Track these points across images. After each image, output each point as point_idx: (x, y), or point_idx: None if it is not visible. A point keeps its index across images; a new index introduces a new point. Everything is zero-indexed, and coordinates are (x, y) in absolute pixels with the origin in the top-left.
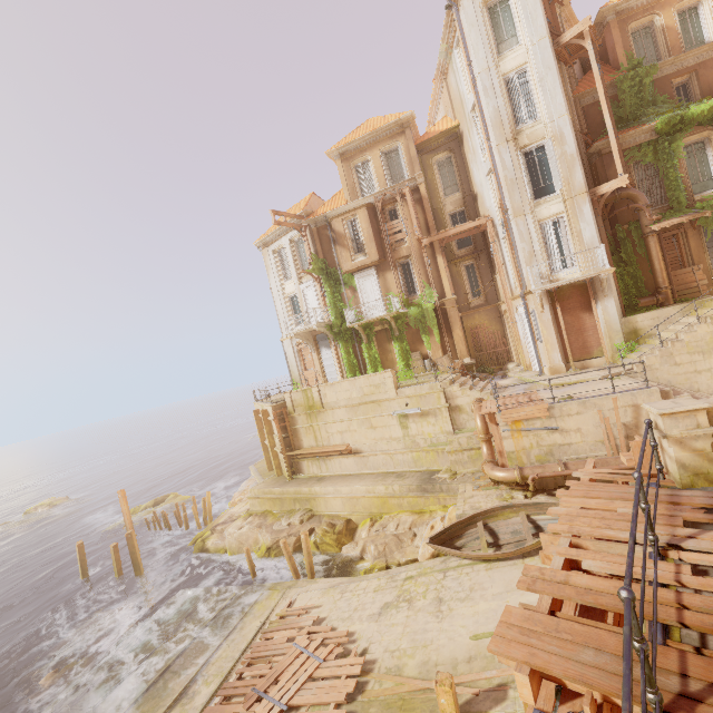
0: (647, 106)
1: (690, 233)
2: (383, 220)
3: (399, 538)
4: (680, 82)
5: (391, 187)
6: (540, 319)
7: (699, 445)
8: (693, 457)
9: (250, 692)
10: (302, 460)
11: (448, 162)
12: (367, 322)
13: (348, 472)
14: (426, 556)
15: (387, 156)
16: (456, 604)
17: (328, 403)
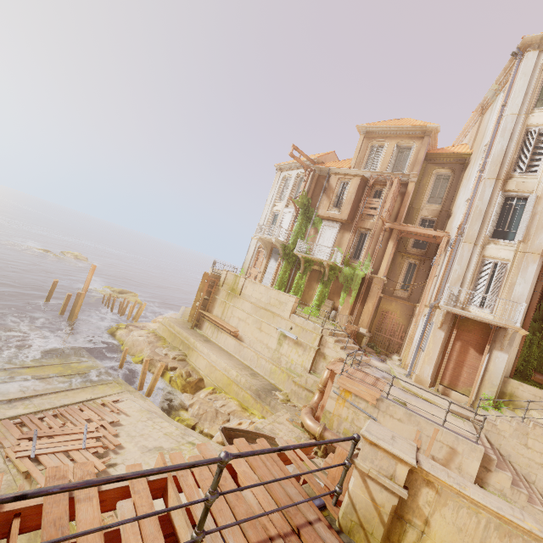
0: None
1: None
2: (368, 194)
3: (217, 414)
4: None
5: (388, 173)
6: (434, 332)
7: (381, 497)
8: (368, 505)
9: (32, 430)
10: (206, 321)
11: (446, 178)
12: (309, 257)
13: (226, 349)
14: (218, 439)
15: (400, 150)
16: None
17: (244, 294)
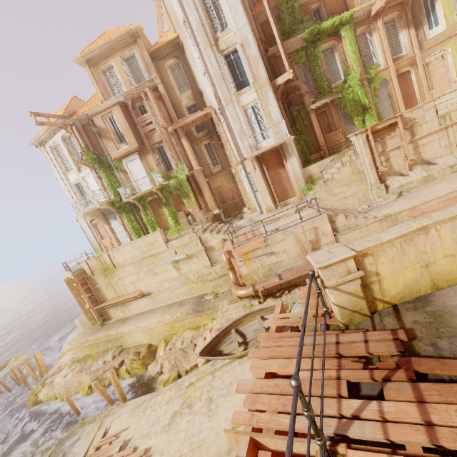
0: (299, 23)
1: (332, 109)
2: (136, 114)
3: (184, 351)
4: (315, 8)
5: (136, 88)
6: (255, 176)
7: (351, 287)
8: (348, 299)
9: None
10: (108, 309)
11: (177, 66)
12: (138, 196)
13: (145, 310)
14: (202, 362)
15: (127, 62)
16: (220, 400)
17: (118, 264)
